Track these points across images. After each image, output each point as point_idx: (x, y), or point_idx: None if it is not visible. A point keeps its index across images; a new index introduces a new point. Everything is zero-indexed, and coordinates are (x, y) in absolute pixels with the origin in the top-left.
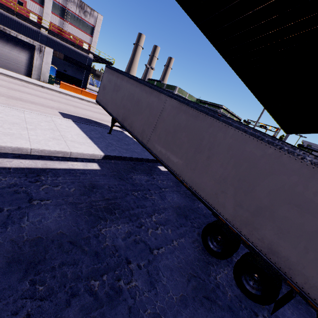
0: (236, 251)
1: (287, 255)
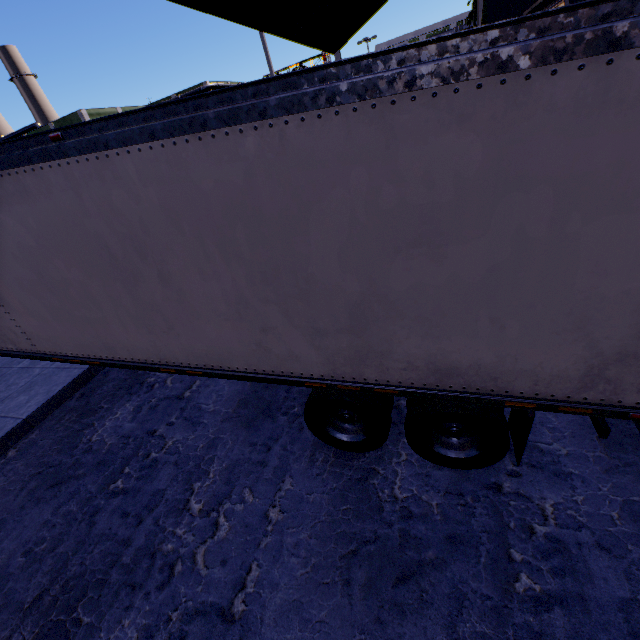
0: (392, 402)
1: (473, 359)
